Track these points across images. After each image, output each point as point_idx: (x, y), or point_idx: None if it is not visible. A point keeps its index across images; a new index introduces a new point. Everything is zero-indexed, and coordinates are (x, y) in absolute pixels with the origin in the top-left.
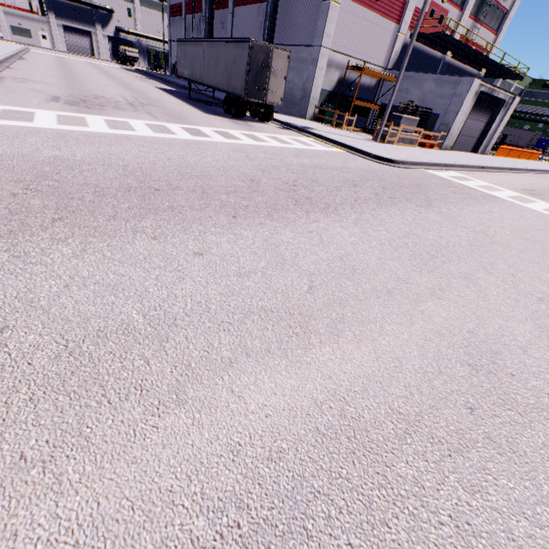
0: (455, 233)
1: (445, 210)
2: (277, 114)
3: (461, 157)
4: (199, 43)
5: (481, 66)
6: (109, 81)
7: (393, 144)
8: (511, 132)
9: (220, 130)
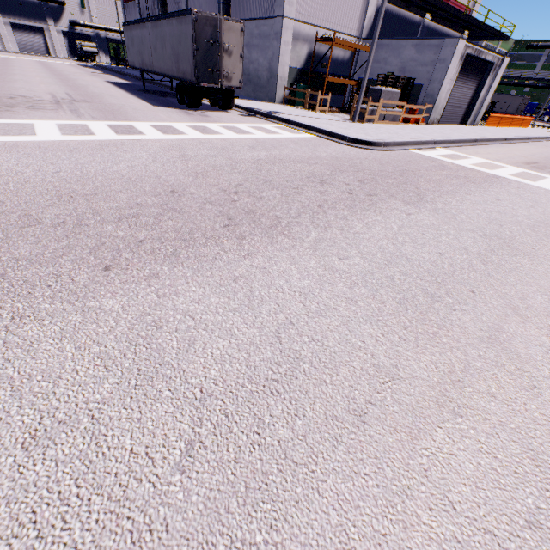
0: (459, 244)
1: (442, 205)
2: (242, 100)
3: (450, 131)
4: (143, 24)
5: (464, 28)
6: (48, 79)
7: (373, 123)
8: (498, 99)
9: (162, 124)
